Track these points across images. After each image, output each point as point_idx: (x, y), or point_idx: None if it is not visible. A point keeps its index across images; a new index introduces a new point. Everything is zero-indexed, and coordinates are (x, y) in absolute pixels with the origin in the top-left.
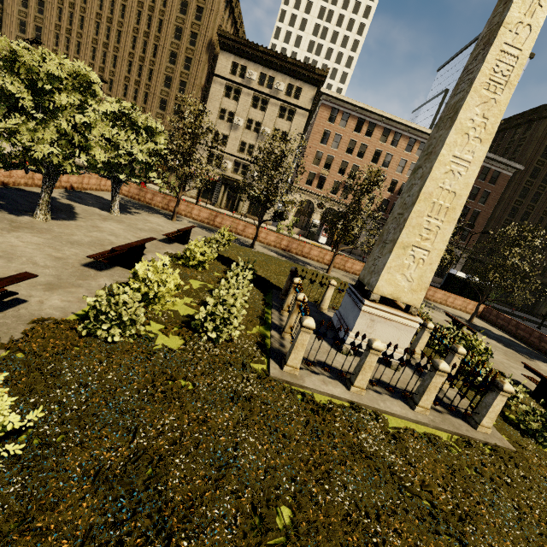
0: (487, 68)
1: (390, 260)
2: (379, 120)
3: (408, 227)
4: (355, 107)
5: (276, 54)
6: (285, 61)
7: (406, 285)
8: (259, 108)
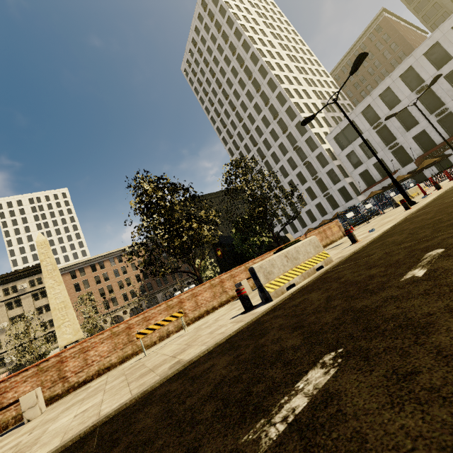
0: (45, 271)
1: (57, 334)
2: (103, 258)
3: (55, 321)
4: (83, 262)
5: (8, 274)
6: (17, 273)
7: (71, 336)
8: (15, 307)
